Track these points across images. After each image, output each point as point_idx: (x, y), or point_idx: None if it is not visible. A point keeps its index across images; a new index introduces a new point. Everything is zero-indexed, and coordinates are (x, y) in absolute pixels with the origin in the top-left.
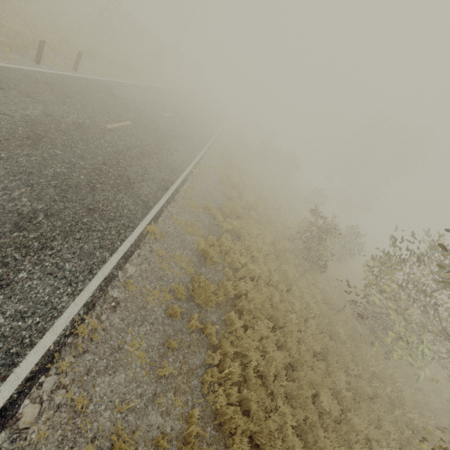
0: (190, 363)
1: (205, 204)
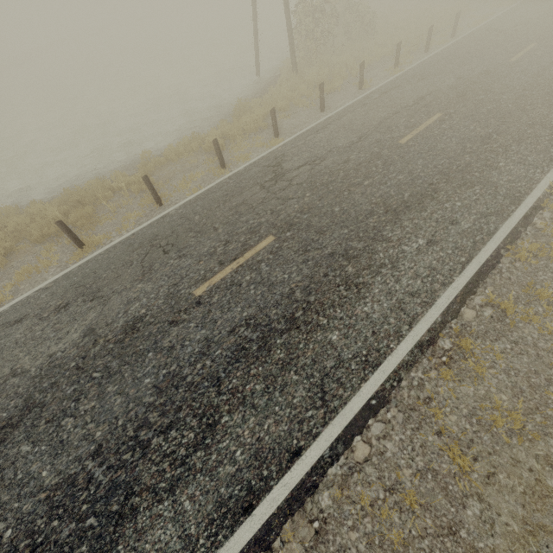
0: None
1: None
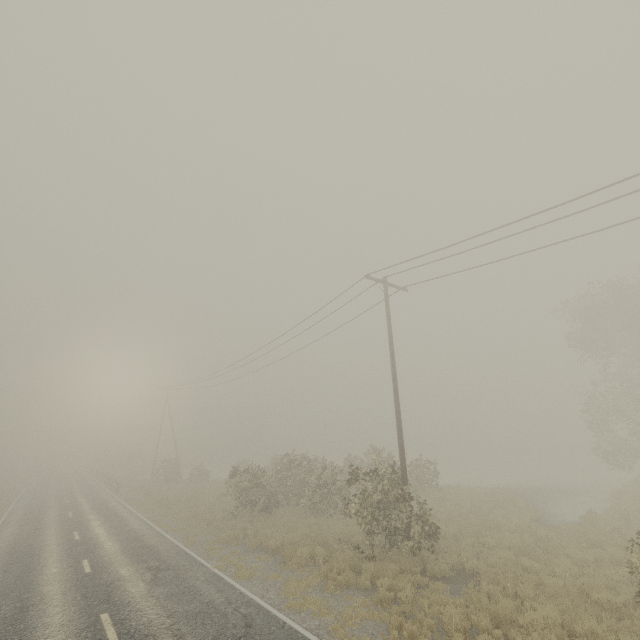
0: None
1: None
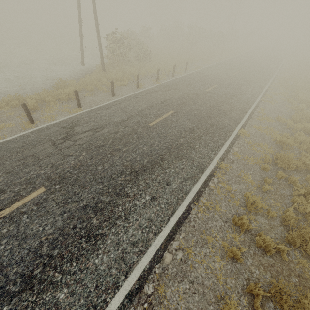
0: (281, 192)
1: (276, 118)
